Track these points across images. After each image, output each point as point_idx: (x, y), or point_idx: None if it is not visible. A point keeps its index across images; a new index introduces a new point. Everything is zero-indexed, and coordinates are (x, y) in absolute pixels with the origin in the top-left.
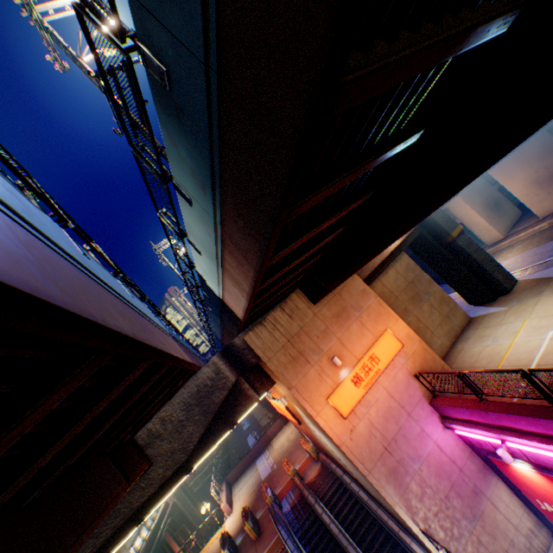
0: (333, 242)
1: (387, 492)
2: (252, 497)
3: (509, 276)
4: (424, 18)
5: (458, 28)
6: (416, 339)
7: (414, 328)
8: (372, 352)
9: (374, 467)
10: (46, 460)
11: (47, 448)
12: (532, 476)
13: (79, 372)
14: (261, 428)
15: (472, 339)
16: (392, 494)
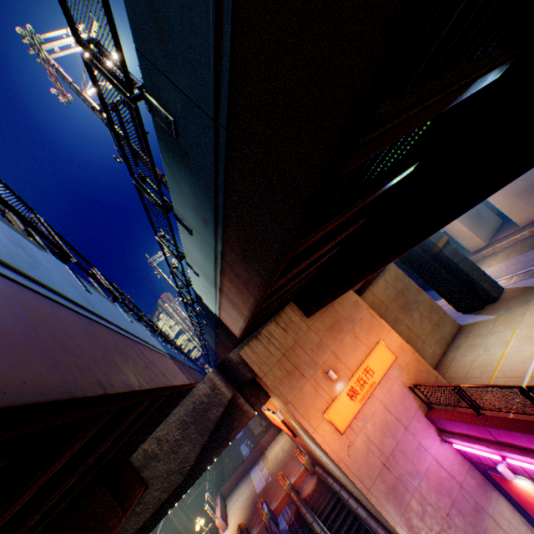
0: (328, 260)
1: (387, 511)
2: (247, 512)
3: (495, 284)
4: (429, 75)
5: (460, 83)
6: (408, 350)
7: (405, 337)
8: (367, 365)
9: (373, 484)
10: (43, 511)
11: (44, 499)
12: None
13: (83, 435)
14: (254, 436)
15: (463, 347)
16: (393, 513)
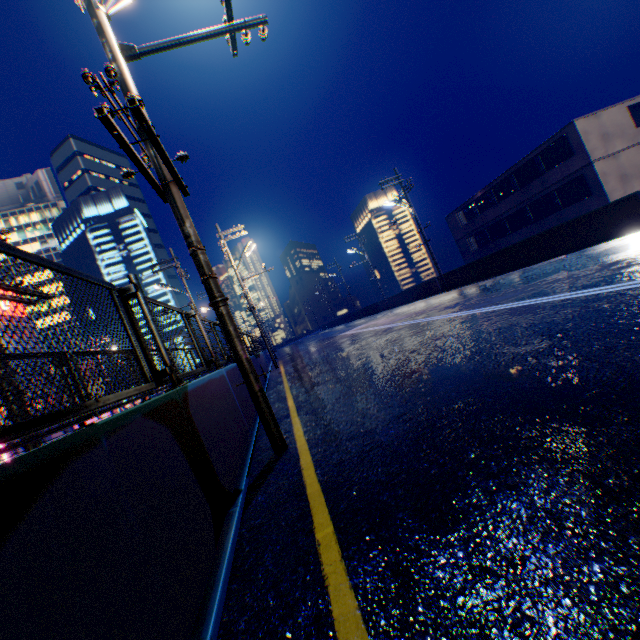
0: None
1: None
2: None
3: None
4: None
5: None
6: None
7: None
8: None
9: None
10: None
11: None
12: None
13: None
14: None
15: None
16: None
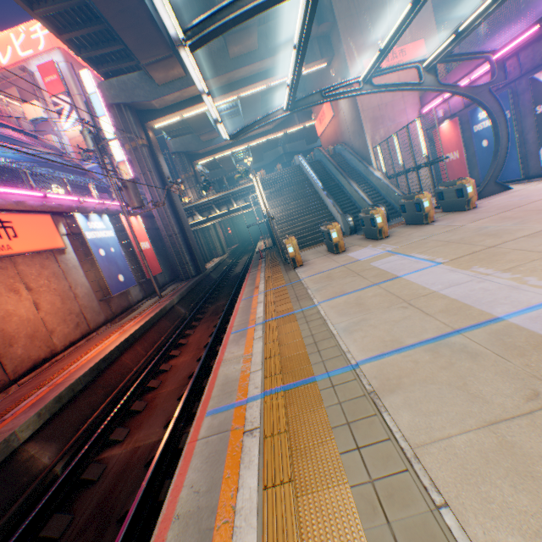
0: None
1: (366, 126)
2: None
3: None
4: None
5: None
6: None
7: None
8: (403, 50)
9: (366, 112)
10: None
11: None
12: (446, 130)
13: None
14: None
15: None
16: (368, 129)
